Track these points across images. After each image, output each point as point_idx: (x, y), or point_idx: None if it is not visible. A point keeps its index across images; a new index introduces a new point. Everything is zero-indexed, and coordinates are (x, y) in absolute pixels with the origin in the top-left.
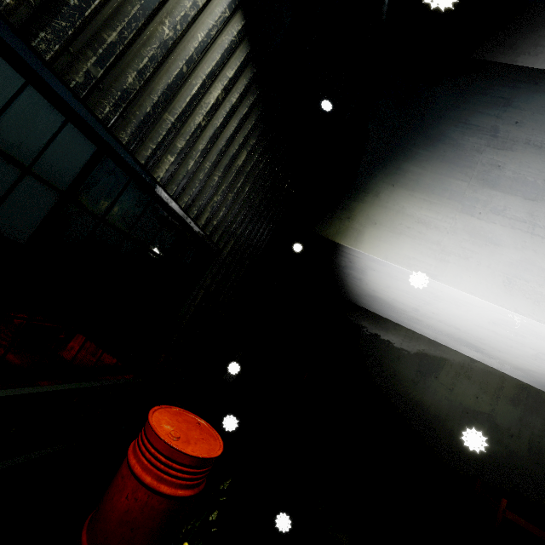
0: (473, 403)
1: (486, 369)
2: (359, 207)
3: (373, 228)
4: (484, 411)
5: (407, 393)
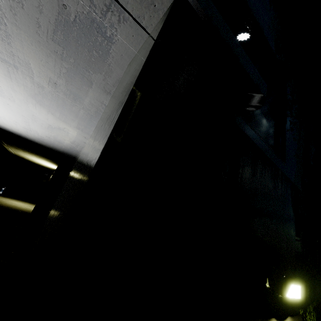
0: None
1: None
2: None
3: None
4: None
5: None
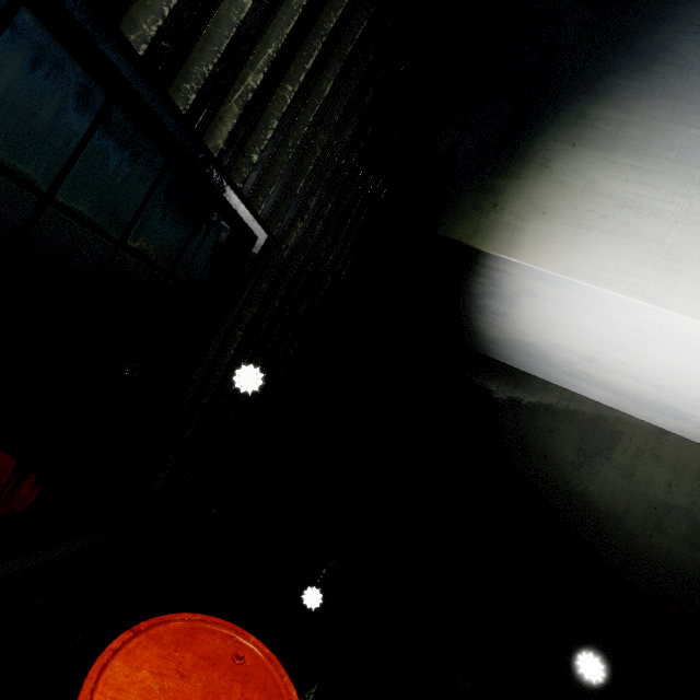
0: (664, 493)
1: (684, 443)
2: (514, 186)
3: (540, 221)
4: (680, 505)
5: (564, 483)
